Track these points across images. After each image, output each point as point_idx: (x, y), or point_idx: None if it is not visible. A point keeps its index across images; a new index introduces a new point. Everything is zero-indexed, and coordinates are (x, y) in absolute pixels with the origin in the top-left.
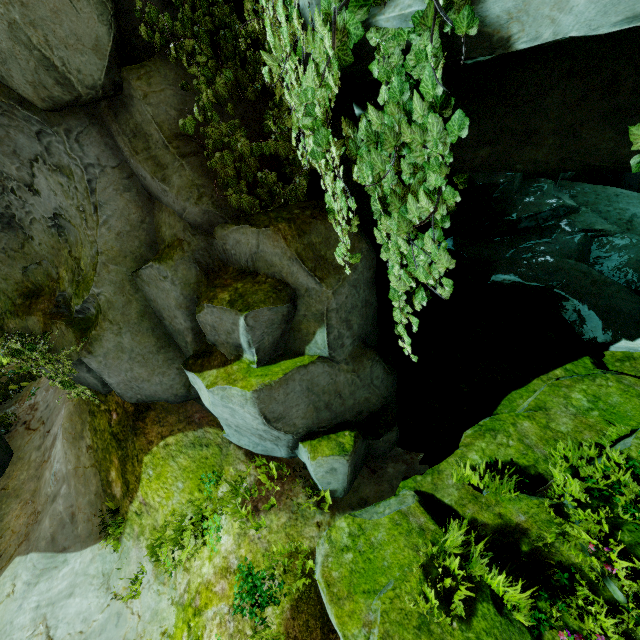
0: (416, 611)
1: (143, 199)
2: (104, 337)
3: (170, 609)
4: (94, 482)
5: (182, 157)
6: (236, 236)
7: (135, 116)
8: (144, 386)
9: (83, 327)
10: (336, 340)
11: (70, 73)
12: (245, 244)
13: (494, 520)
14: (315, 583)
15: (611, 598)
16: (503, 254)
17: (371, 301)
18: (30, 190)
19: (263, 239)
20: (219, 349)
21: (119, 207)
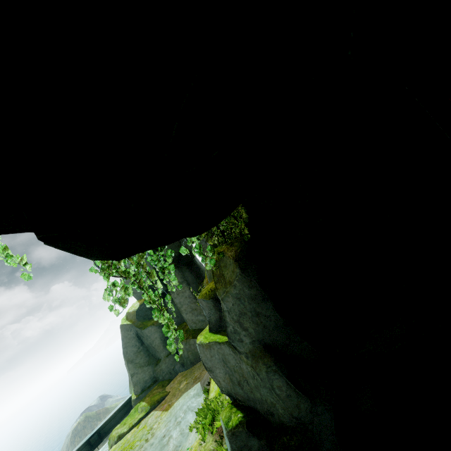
0: None
1: None
2: None
3: None
4: None
5: None
6: None
7: None
8: None
9: None
10: (233, 333)
11: None
12: None
13: None
14: None
15: None
16: None
17: (266, 314)
18: None
19: None
20: None
21: None
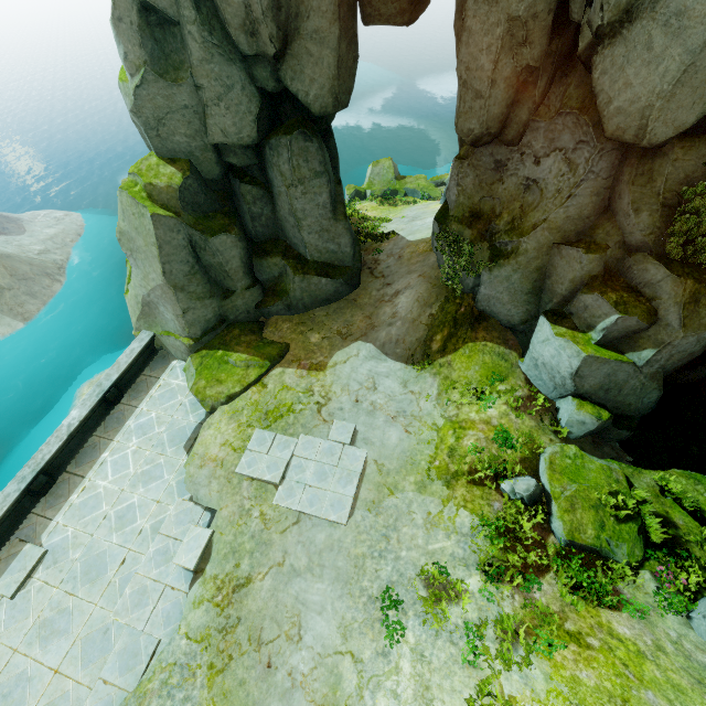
0: (595, 501)
1: (601, 205)
2: (505, 267)
3: (439, 418)
4: (421, 333)
5: (662, 205)
6: (649, 266)
7: (654, 164)
8: (497, 305)
9: (495, 253)
10: (654, 361)
11: (649, 135)
12: (650, 275)
13: (661, 511)
14: (538, 459)
15: (705, 577)
16: None
17: (695, 354)
18: (534, 159)
19: (668, 281)
20: (573, 318)
21: (583, 202)
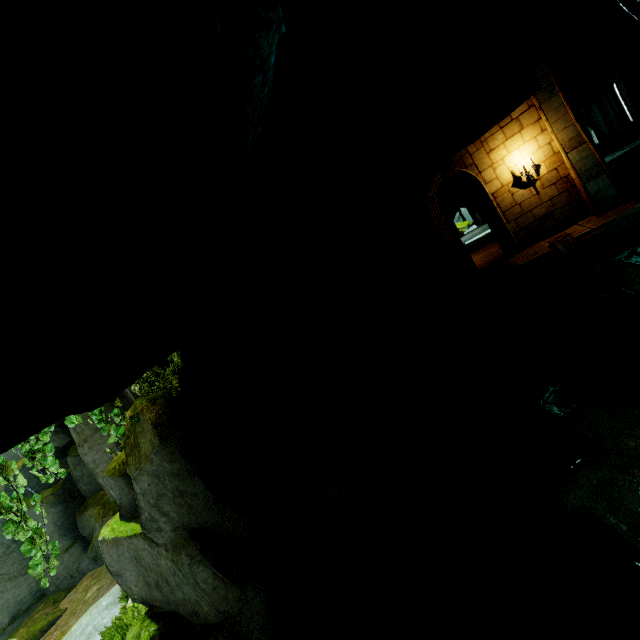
0: None
1: None
2: None
3: None
4: None
5: None
6: None
7: None
8: None
9: None
10: (149, 522)
11: None
12: None
13: None
14: None
15: None
16: (632, 440)
17: (193, 491)
18: None
19: None
20: None
21: None
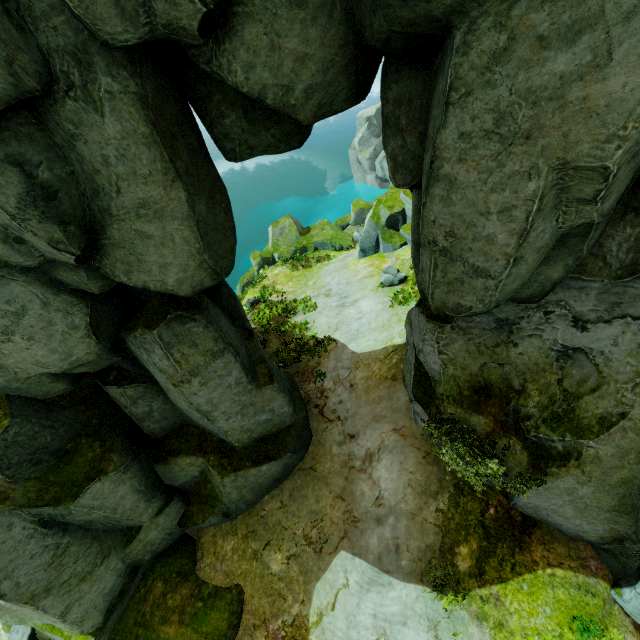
0: None
1: None
2: (562, 478)
3: None
4: (431, 537)
5: None
6: None
7: None
8: (555, 517)
9: (534, 452)
10: None
11: None
12: None
13: None
14: None
15: None
16: None
17: None
18: (573, 321)
19: None
20: None
21: None
